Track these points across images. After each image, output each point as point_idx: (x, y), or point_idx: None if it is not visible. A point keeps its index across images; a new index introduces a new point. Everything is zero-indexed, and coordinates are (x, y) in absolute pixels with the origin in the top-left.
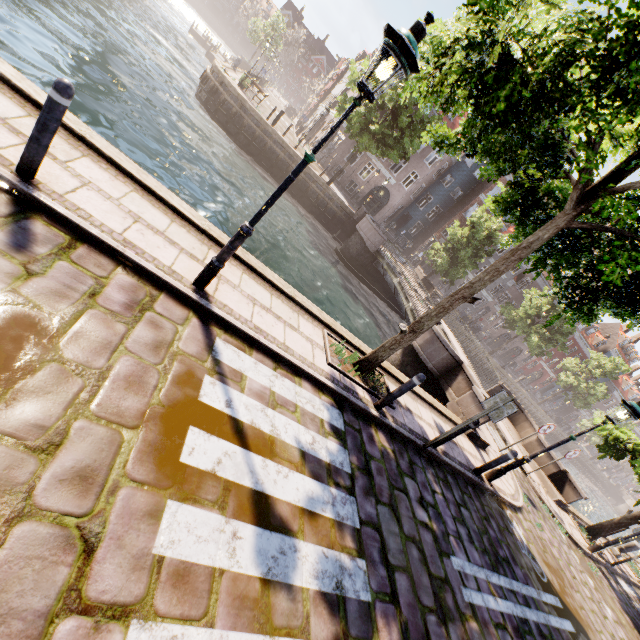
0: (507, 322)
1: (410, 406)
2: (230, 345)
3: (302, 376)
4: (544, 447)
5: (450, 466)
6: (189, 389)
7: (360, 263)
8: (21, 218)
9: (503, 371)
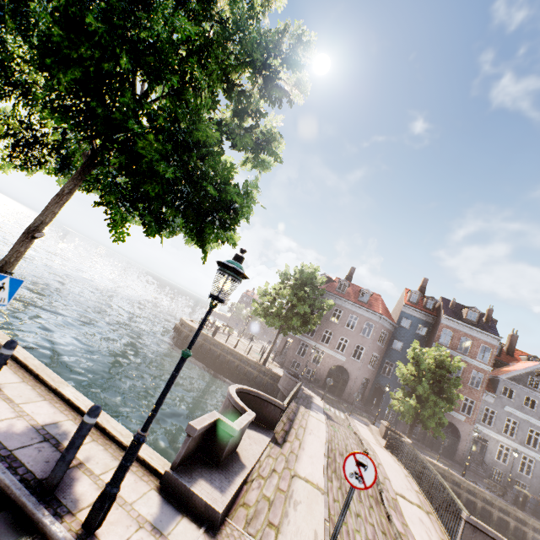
0: None
1: (10, 390)
2: None
3: None
4: None
5: None
6: None
7: None
8: None
9: None
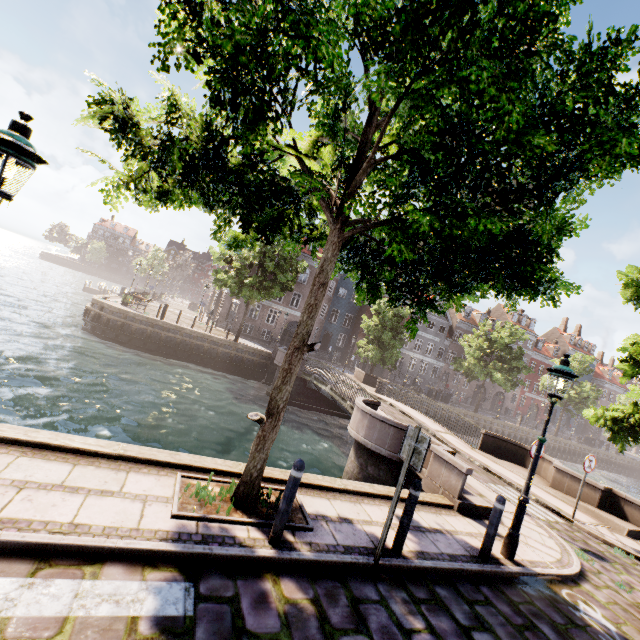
0: (467, 374)
1: (348, 513)
2: None
3: (107, 559)
4: (569, 474)
5: (436, 570)
6: None
7: (295, 392)
8: None
9: (499, 421)
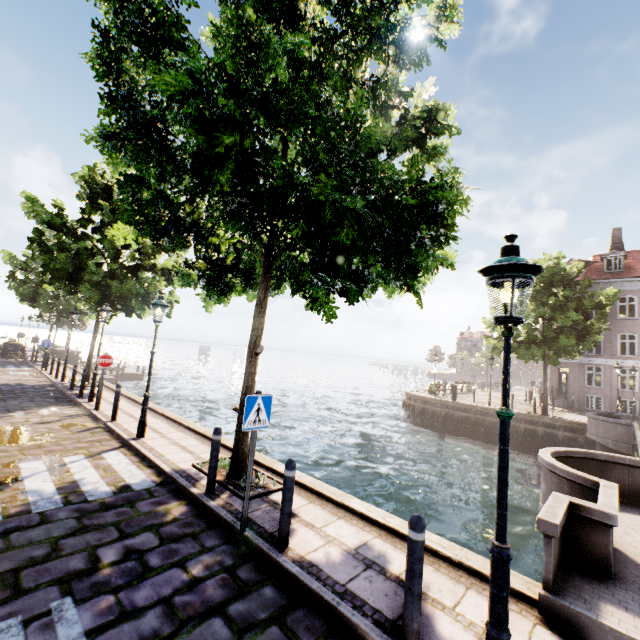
0: None
1: (305, 514)
2: (121, 452)
3: (154, 468)
4: None
5: (299, 582)
6: (66, 455)
7: None
8: (95, 428)
9: None
